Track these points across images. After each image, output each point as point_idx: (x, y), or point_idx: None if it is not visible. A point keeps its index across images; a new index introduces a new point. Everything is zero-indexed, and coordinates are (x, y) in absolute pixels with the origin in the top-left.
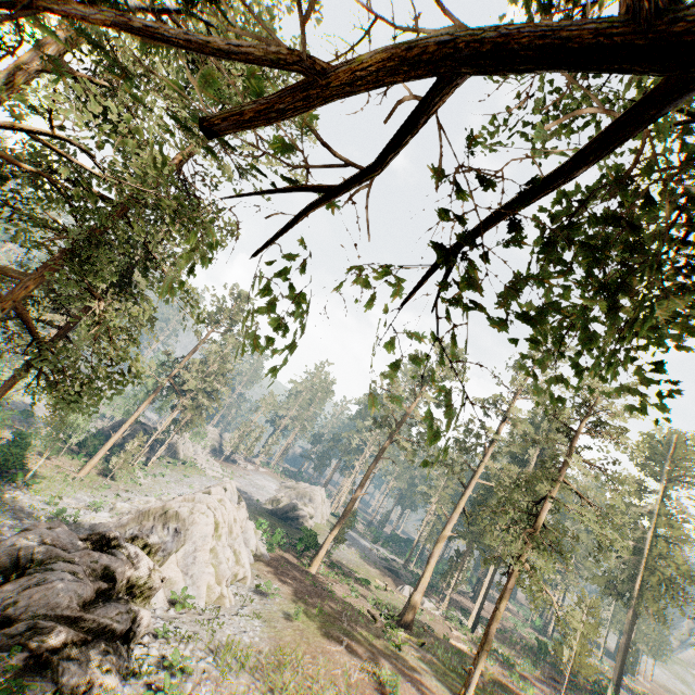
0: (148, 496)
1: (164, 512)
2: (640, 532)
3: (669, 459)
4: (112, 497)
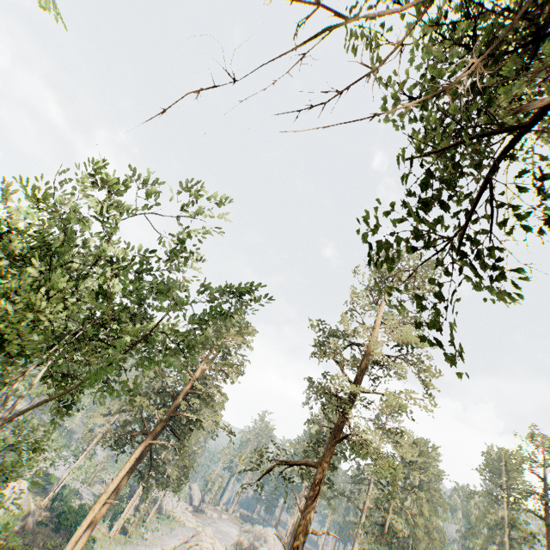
0: (152, 547)
1: (186, 548)
2: (499, 536)
3: (504, 471)
4: (134, 549)
